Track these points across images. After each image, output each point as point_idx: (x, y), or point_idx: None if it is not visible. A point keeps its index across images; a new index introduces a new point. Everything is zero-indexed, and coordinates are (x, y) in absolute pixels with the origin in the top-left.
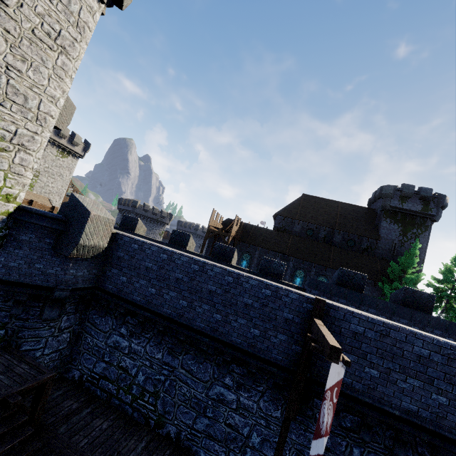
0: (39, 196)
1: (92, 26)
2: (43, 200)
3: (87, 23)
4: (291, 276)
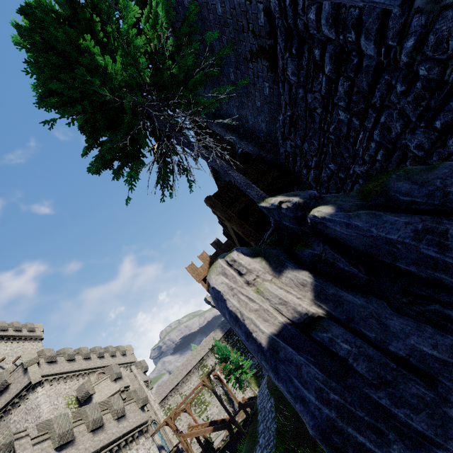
0: None
1: (41, 398)
2: None
3: (38, 401)
4: None
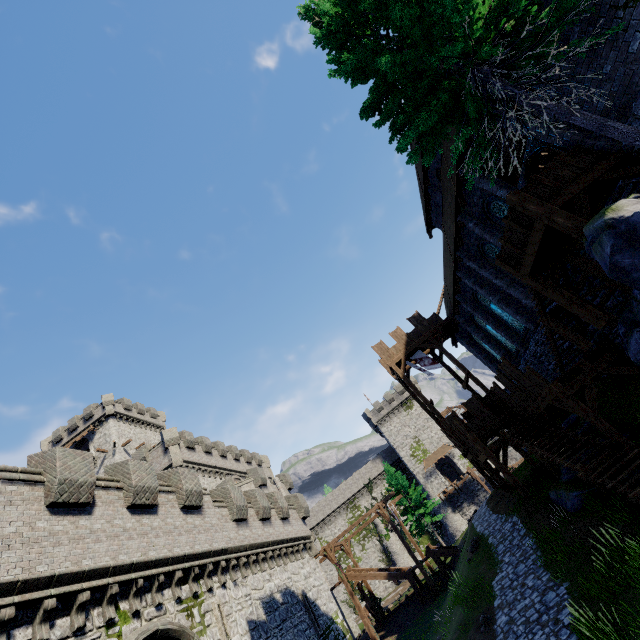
0: (438, 450)
1: None
2: (443, 450)
3: None
4: (498, 270)
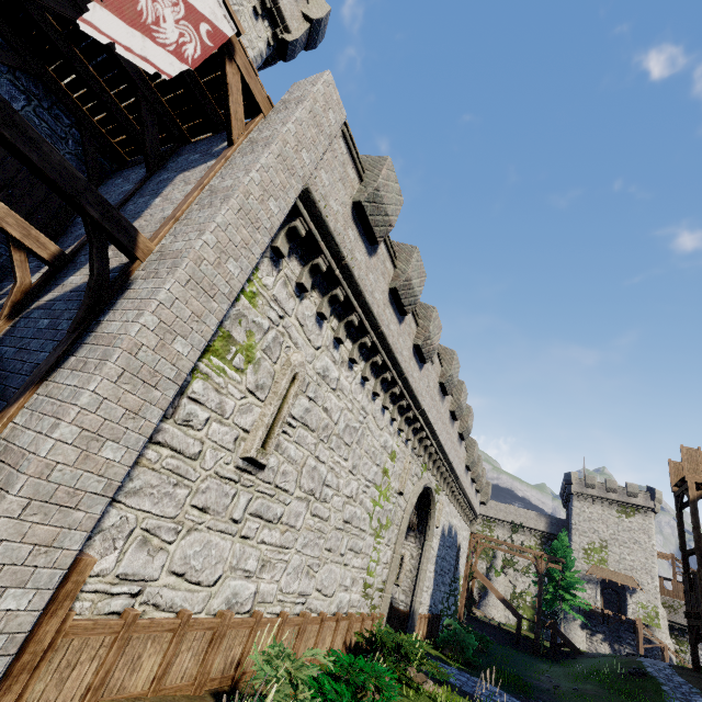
0: (618, 574)
1: None
2: (625, 579)
3: None
4: None
